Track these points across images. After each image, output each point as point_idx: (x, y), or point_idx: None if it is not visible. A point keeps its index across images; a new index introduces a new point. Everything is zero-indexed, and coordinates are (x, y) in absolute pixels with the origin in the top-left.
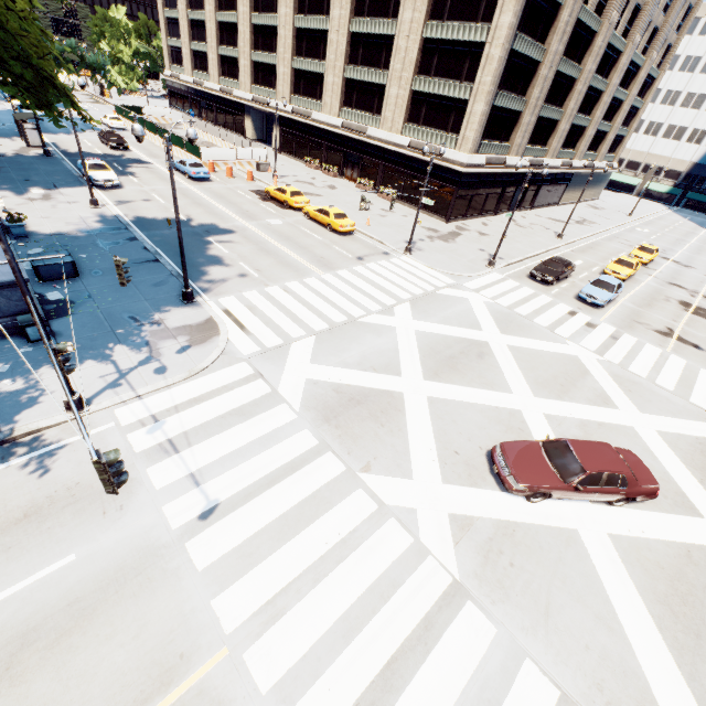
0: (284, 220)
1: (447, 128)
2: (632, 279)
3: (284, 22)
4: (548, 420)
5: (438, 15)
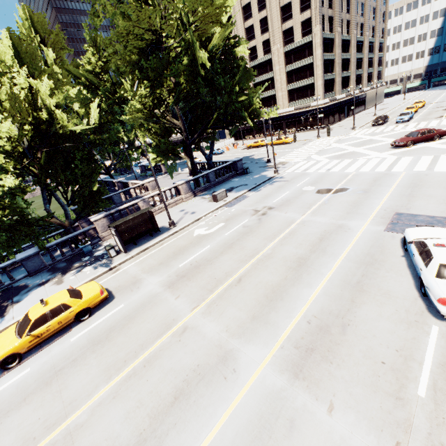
0: (264, 149)
1: (308, 96)
2: (417, 113)
3: None
4: None
5: (289, 63)
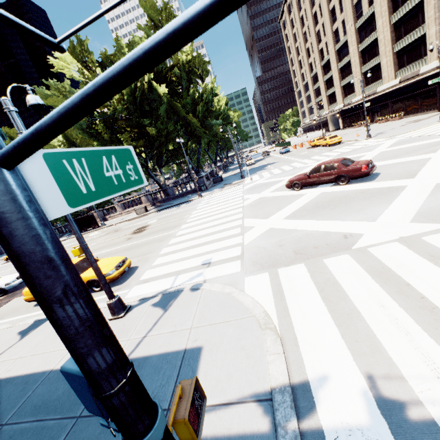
0: (308, 151)
1: (421, 56)
2: None
3: (333, 71)
4: None
5: (396, 9)
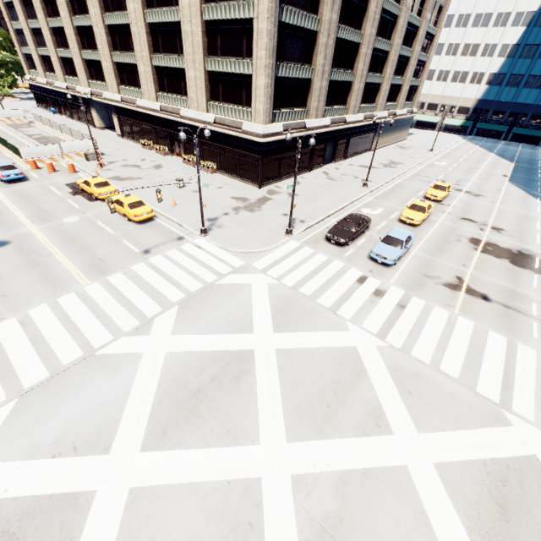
0: (83, 215)
1: (242, 102)
2: (427, 221)
3: (95, 21)
4: (296, 489)
5: None
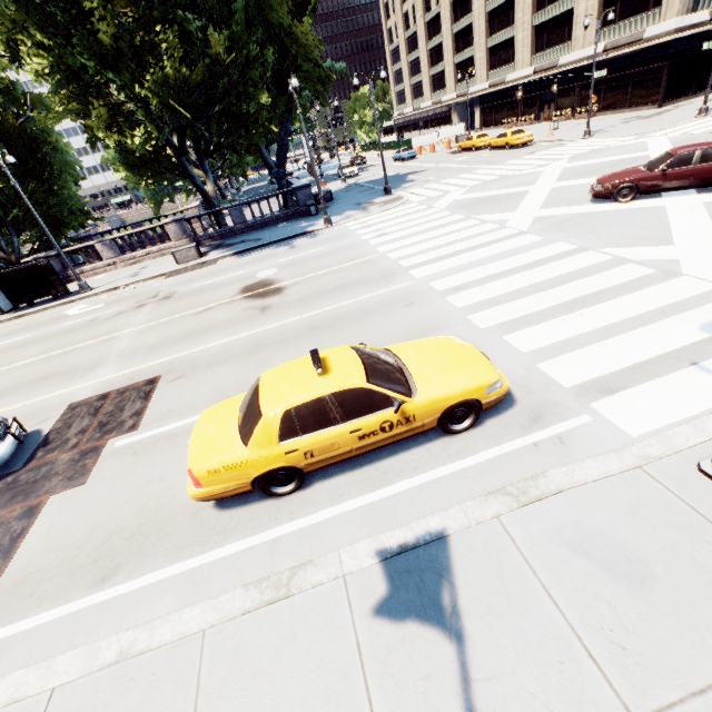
0: (468, 156)
1: (647, 7)
2: None
3: (477, 15)
4: None
5: None
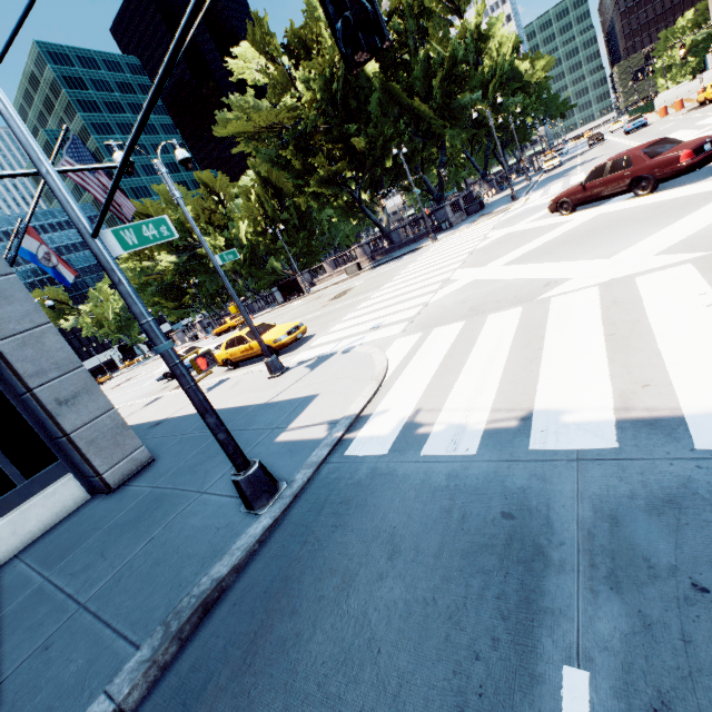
0: (681, 119)
1: None
2: None
3: None
4: None
5: None
